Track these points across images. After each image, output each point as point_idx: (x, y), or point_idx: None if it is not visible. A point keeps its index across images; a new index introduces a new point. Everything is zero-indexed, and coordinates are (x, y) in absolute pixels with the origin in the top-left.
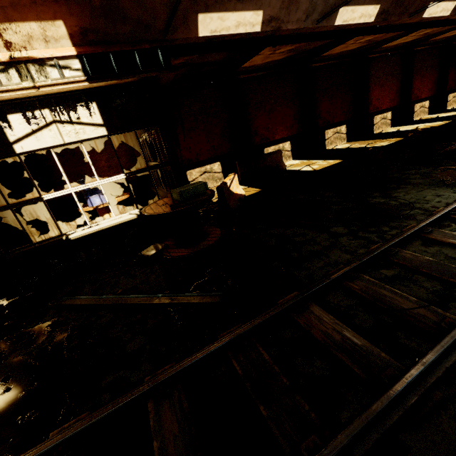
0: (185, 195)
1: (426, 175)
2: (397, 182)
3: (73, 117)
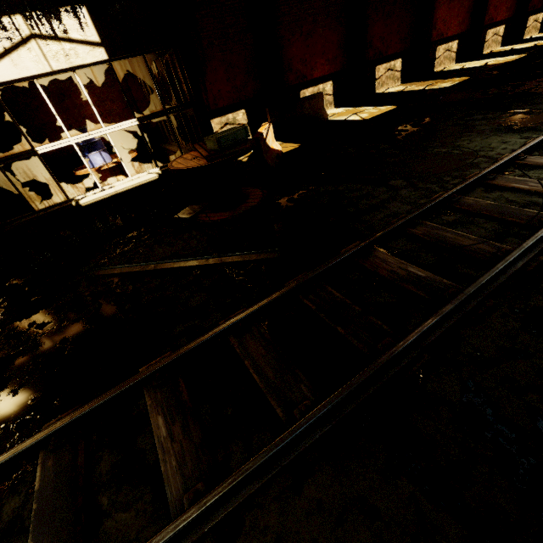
0: (224, 143)
1: (493, 121)
2: (461, 130)
3: (57, 30)
